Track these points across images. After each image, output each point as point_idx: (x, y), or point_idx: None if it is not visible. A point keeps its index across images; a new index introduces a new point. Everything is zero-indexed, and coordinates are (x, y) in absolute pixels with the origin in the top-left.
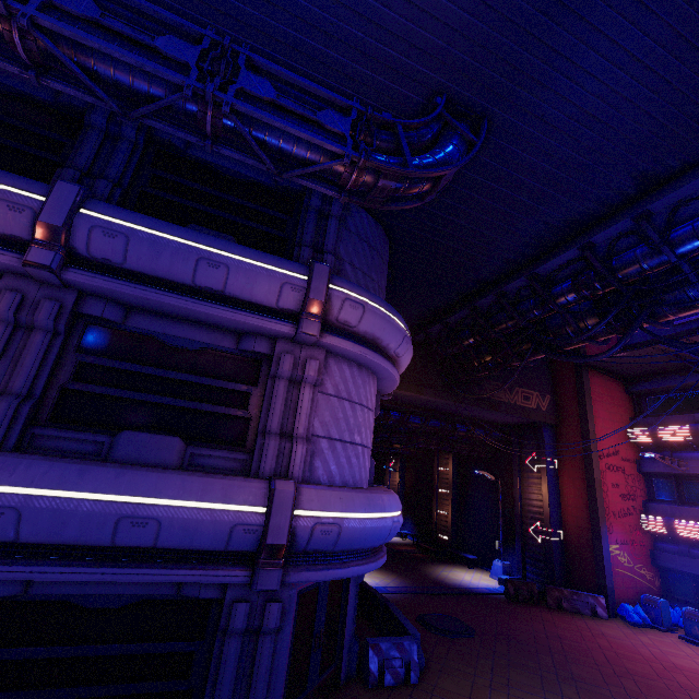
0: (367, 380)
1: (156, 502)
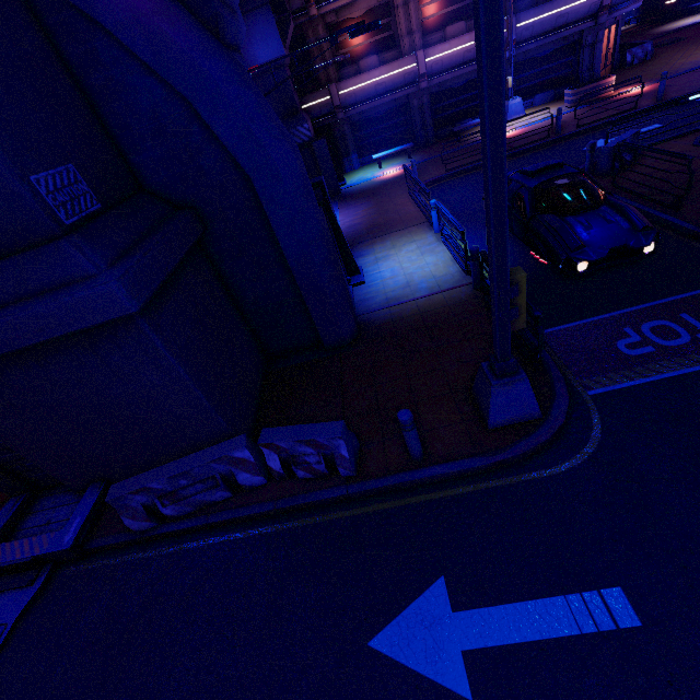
0: None
1: (565, 8)
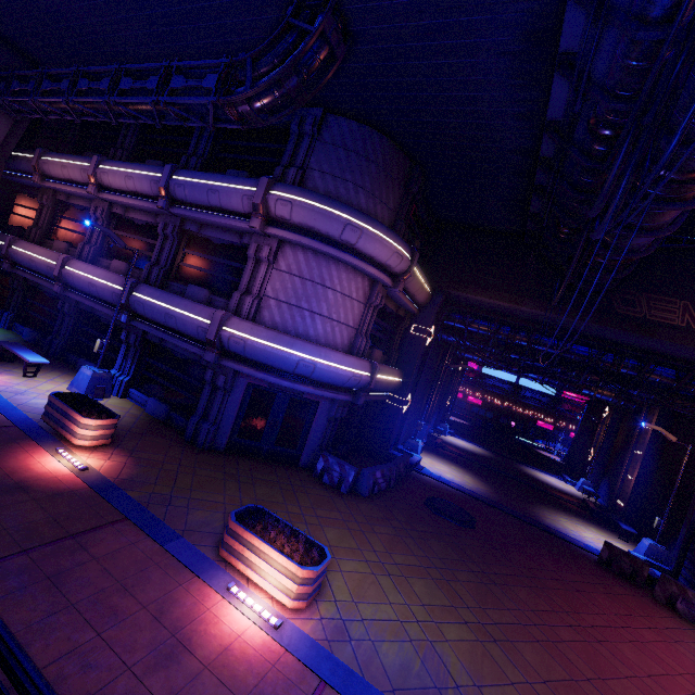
0: (324, 264)
1: (177, 310)
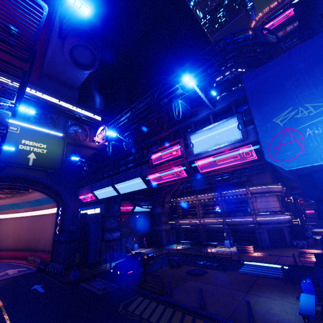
0: (266, 197)
1: (241, 219)
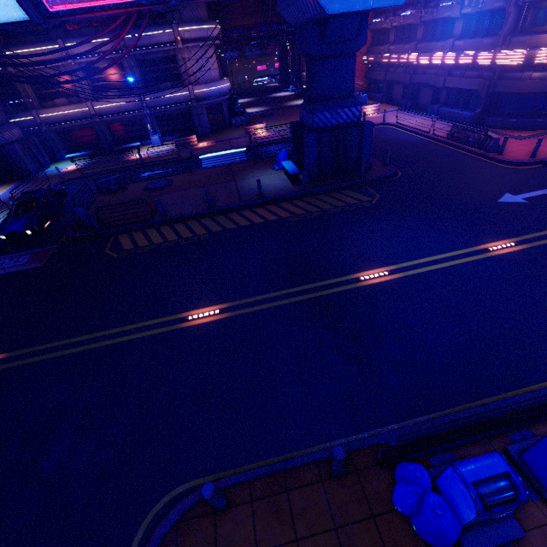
0: (204, 49)
1: (171, 96)
